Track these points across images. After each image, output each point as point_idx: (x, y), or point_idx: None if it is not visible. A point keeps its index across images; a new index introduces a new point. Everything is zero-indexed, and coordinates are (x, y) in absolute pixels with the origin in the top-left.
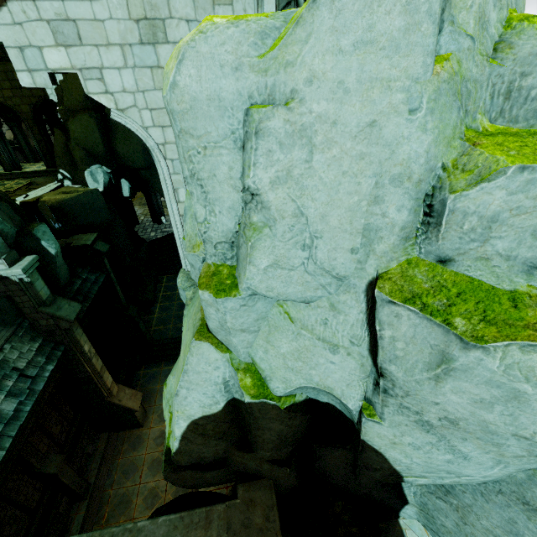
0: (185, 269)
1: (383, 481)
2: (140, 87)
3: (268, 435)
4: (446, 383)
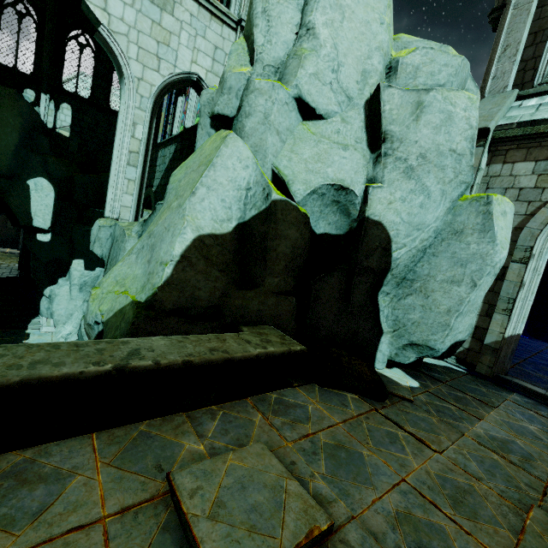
0: (110, 215)
1: (378, 268)
2: (137, 27)
3: (284, 247)
4: (421, 120)
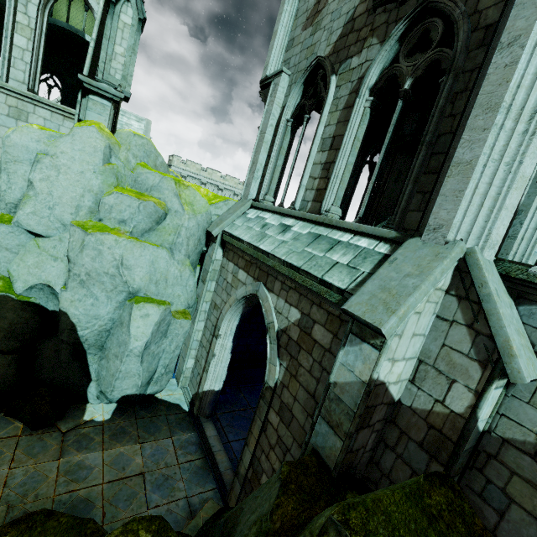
0: None
1: (69, 341)
2: None
3: (3, 324)
4: (84, 252)
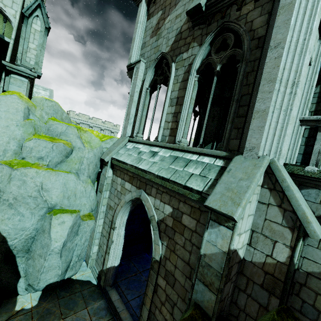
0: None
1: (0, 251)
2: None
3: None
4: (11, 183)
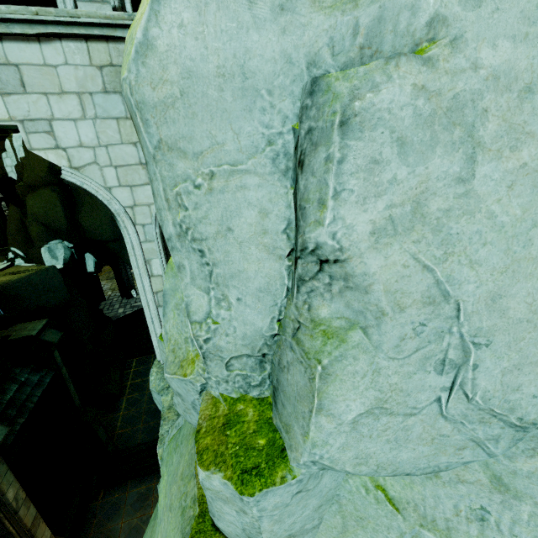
0: (161, 361)
1: None
2: (102, 141)
3: None
4: None
